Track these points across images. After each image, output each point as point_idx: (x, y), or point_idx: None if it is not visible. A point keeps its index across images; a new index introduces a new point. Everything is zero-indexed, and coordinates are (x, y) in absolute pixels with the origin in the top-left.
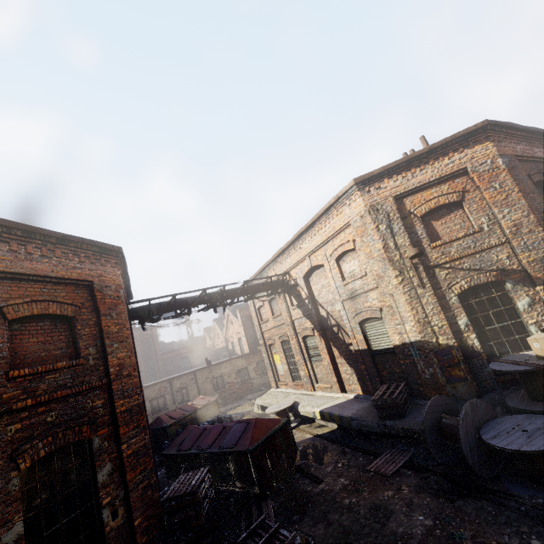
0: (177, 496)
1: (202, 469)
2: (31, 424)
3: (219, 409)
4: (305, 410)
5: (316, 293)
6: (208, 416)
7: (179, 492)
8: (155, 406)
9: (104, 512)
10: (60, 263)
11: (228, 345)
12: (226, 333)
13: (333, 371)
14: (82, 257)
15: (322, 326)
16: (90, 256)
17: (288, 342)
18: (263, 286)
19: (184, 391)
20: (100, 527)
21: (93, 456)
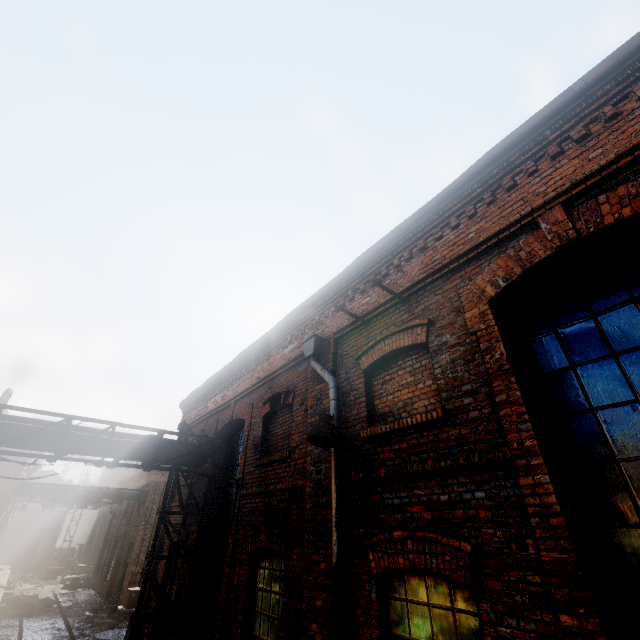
0: None
1: None
2: None
3: None
4: None
5: None
6: None
7: None
8: None
9: None
10: None
11: None
12: None
13: None
14: None
15: None
16: None
17: None
18: None
19: None
20: None
21: None
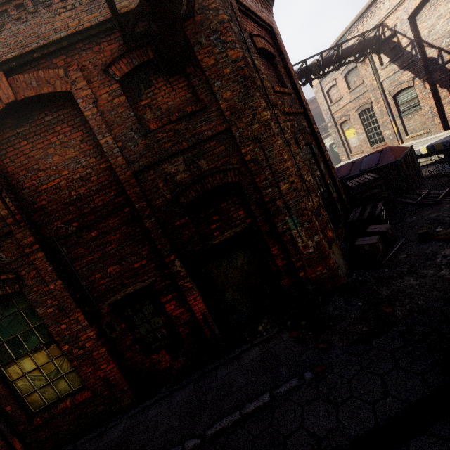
0: (363, 183)
1: (365, 175)
2: (292, 125)
3: None
4: None
5: (425, 32)
6: None
7: (363, 182)
8: None
9: (329, 187)
10: (255, 4)
11: None
12: None
13: (437, 113)
14: (260, 2)
15: (428, 71)
16: (262, 1)
17: (369, 110)
18: (354, 48)
19: None
20: (330, 195)
21: (315, 155)
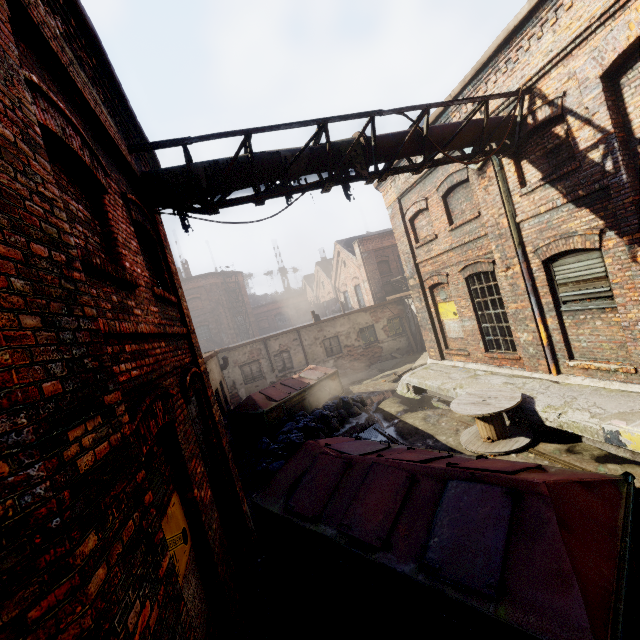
0: None
1: None
2: None
3: (341, 385)
4: (568, 419)
5: None
6: (325, 395)
7: None
8: (248, 374)
9: None
10: None
11: (338, 296)
12: (335, 280)
13: None
14: None
15: None
16: None
17: (487, 275)
18: (461, 130)
19: (284, 355)
20: None
21: None
